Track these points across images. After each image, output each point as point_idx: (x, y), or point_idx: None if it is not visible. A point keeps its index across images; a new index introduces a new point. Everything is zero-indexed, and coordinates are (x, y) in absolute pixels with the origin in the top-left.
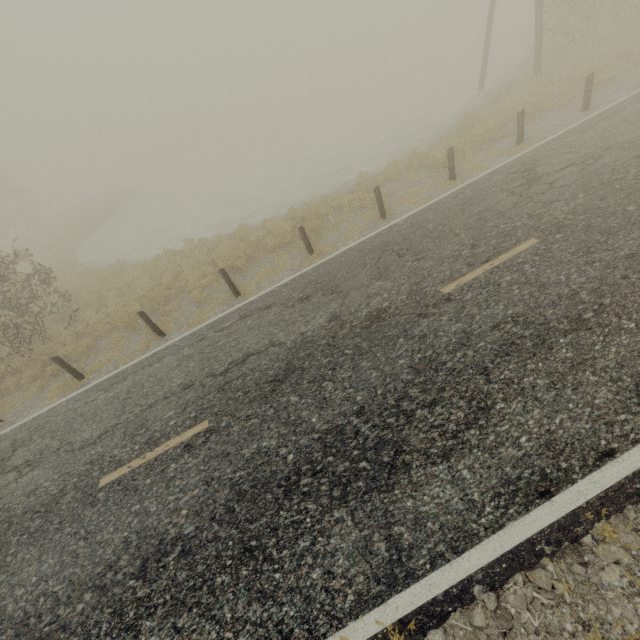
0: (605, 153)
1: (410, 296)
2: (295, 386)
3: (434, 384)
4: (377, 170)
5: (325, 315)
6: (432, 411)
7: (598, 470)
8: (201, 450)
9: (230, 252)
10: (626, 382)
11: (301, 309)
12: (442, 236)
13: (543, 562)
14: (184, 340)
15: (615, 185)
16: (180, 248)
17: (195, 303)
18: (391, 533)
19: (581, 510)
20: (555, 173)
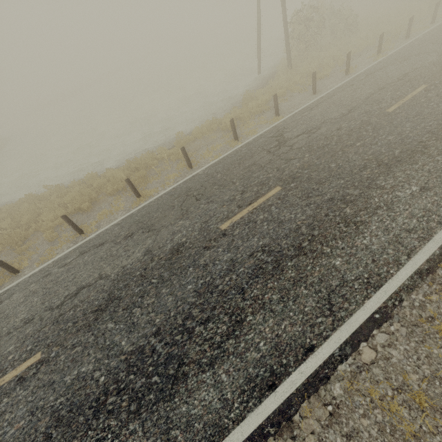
0: (322, 125)
1: (200, 232)
2: (113, 314)
3: (209, 304)
4: (191, 129)
5: (141, 250)
6: (206, 327)
7: (304, 363)
8: (31, 381)
9: (76, 198)
10: (323, 293)
11: (125, 245)
12: (225, 184)
13: (269, 441)
14: (33, 276)
15: (325, 148)
16: (43, 191)
17: (48, 241)
18: (169, 437)
19: (293, 396)
20: (294, 138)
